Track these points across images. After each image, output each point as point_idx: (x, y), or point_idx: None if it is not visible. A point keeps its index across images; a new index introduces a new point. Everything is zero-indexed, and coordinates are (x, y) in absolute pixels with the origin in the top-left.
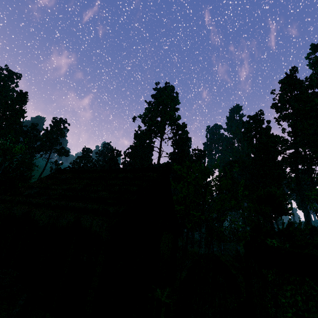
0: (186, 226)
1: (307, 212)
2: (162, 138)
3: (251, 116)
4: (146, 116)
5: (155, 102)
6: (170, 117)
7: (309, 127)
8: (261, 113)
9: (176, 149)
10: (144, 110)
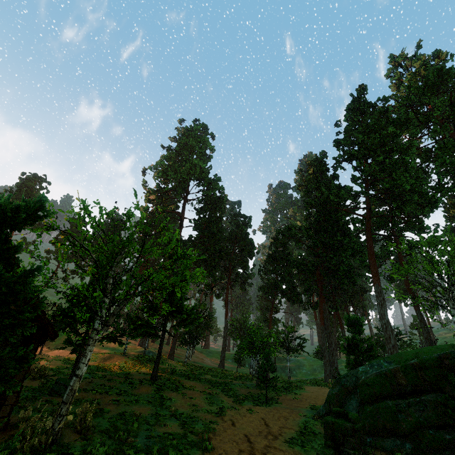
0: (162, 327)
1: (382, 301)
2: (185, 199)
3: (310, 160)
4: (161, 167)
5: (177, 147)
6: (192, 165)
7: (378, 168)
8: (323, 155)
9: (200, 213)
10: (160, 159)
